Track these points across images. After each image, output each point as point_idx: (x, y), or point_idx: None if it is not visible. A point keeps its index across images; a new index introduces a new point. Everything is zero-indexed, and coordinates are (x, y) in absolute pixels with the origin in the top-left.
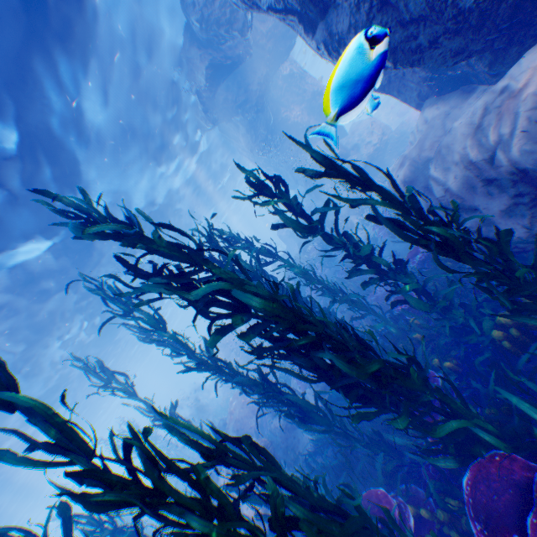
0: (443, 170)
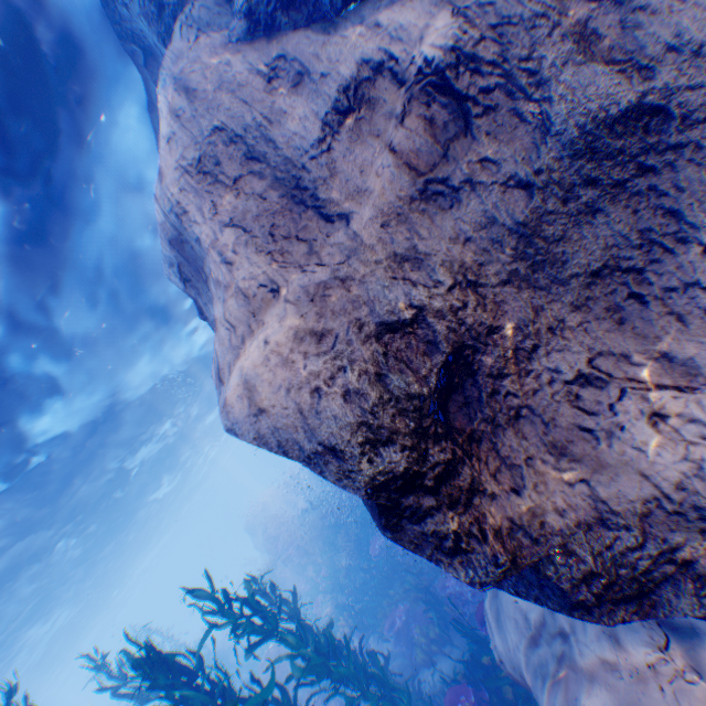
0: (498, 625)
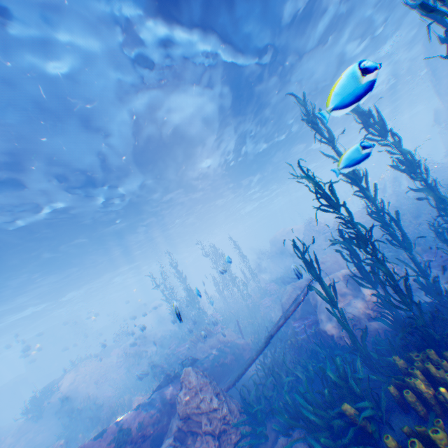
0: None
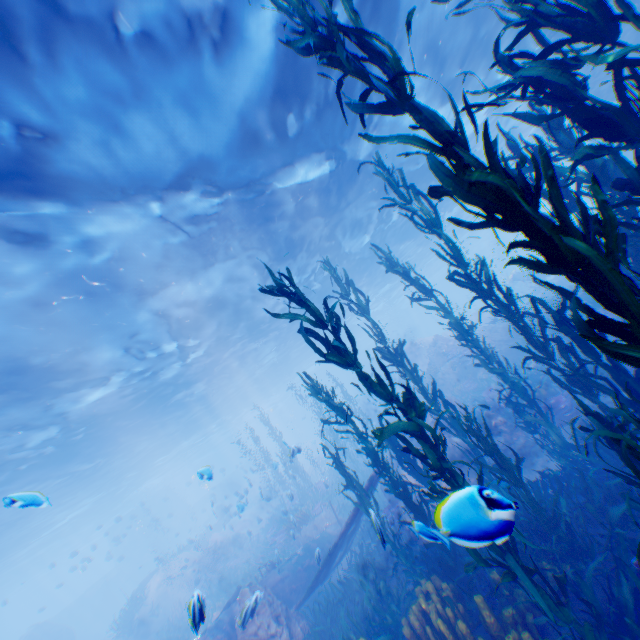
0: None
